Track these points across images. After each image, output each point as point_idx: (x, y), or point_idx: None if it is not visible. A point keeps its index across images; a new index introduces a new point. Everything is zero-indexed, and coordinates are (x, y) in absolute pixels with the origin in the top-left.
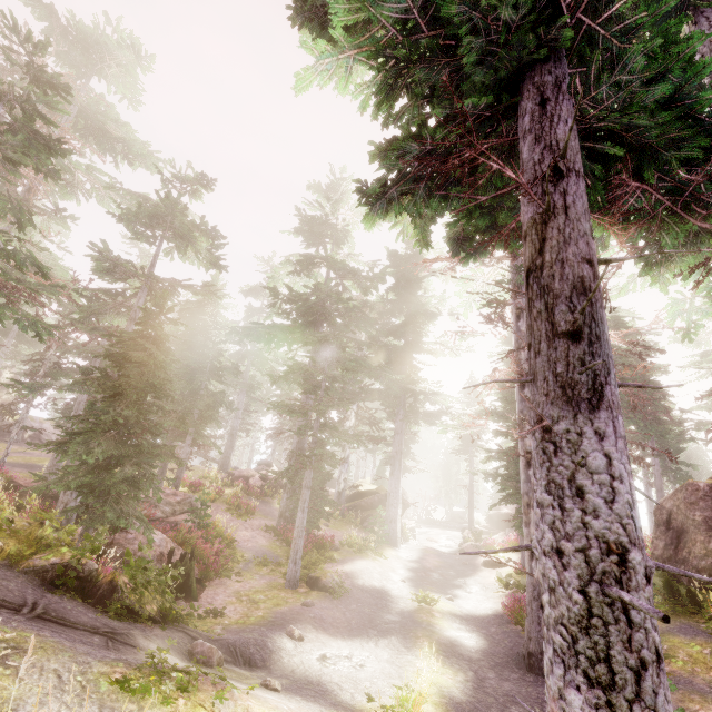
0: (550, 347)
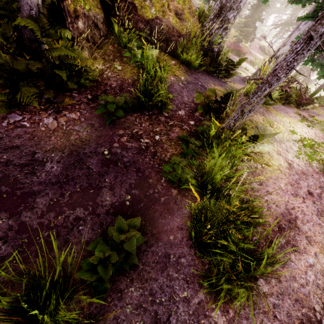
0: None
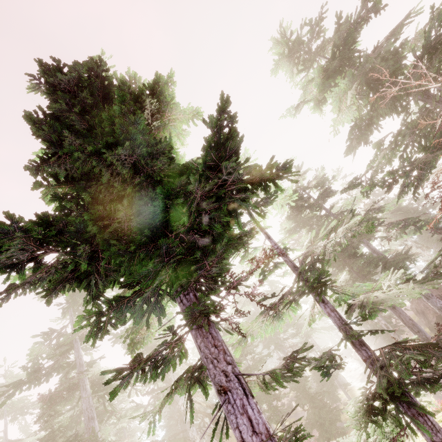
0: (417, 334)
